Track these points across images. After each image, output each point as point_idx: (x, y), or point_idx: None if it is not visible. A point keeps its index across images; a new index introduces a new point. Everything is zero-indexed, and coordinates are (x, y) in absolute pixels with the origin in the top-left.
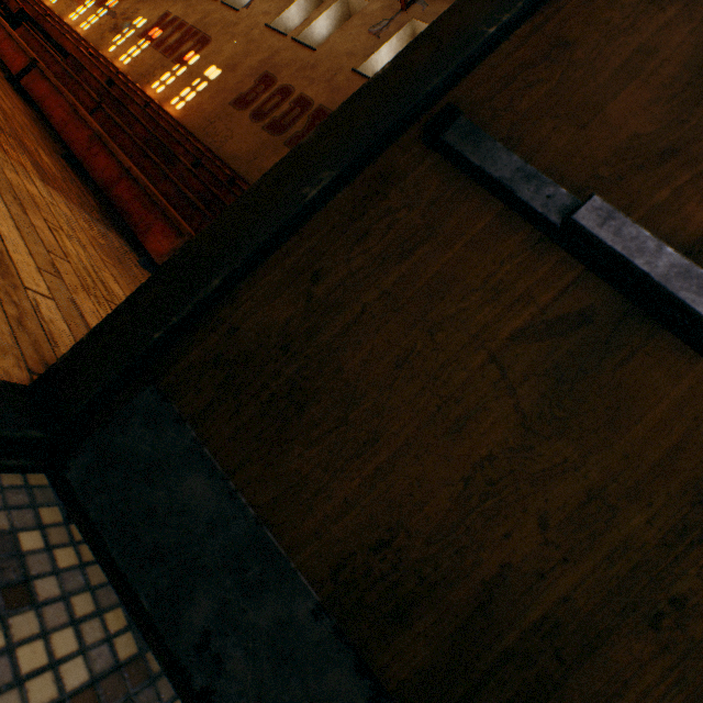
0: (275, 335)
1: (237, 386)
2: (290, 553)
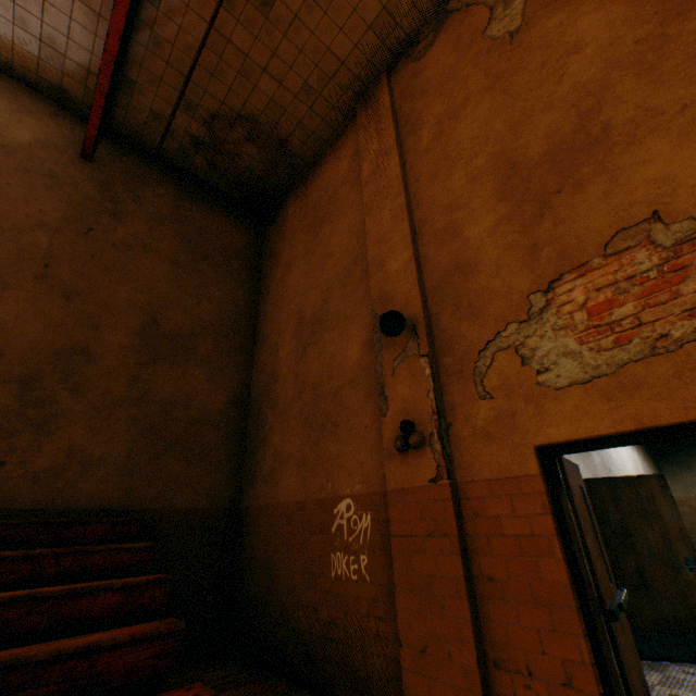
0: None
1: None
2: None
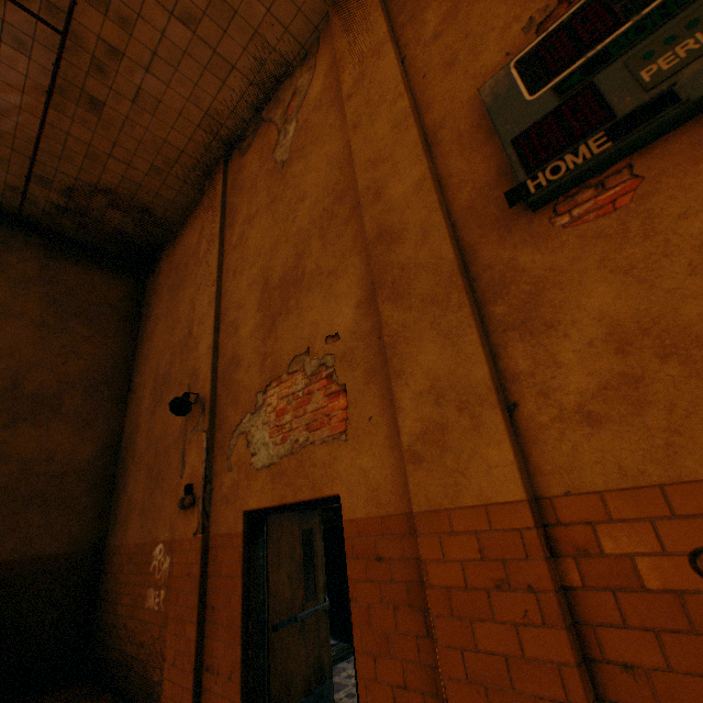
0: (280, 685)
1: (282, 699)
2: (300, 699)
